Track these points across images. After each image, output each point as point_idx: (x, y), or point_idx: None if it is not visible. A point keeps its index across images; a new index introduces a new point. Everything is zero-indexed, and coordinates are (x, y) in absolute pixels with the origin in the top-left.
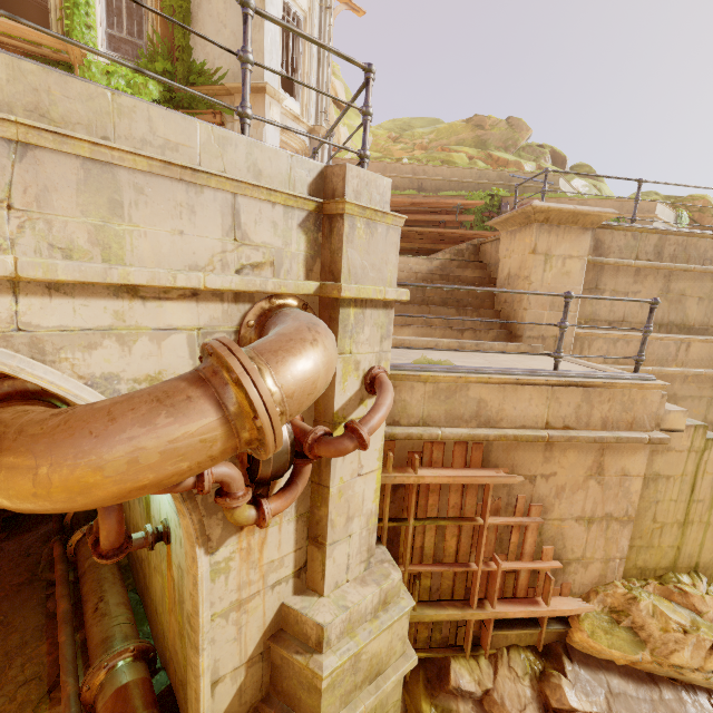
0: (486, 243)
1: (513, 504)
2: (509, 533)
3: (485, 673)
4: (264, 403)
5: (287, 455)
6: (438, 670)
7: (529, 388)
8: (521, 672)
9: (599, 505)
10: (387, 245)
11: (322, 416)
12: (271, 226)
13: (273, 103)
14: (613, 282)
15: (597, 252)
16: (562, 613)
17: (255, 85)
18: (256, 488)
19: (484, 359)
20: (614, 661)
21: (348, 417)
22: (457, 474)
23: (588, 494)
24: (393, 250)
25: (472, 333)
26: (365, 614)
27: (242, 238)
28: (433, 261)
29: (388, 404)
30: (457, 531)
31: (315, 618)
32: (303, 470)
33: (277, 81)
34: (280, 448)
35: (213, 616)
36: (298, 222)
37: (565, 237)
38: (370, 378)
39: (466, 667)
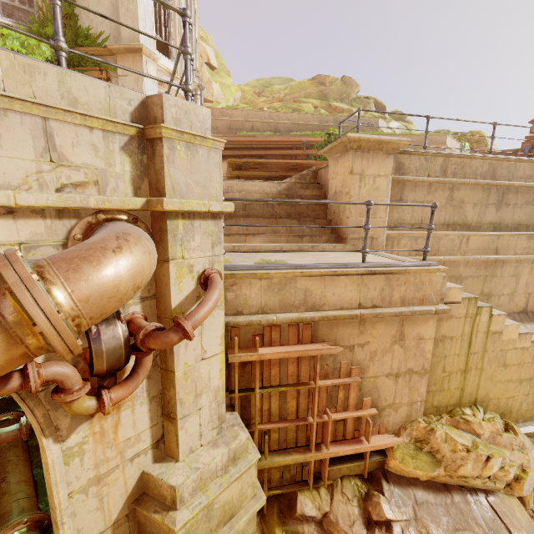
0: (321, 169)
1: (338, 368)
2: (337, 391)
3: (324, 500)
4: (42, 310)
5: (122, 350)
6: (288, 502)
7: (344, 278)
8: (351, 495)
9: (403, 363)
10: (209, 165)
11: (163, 313)
12: (91, 149)
13: (149, 61)
14: (412, 194)
15: (400, 172)
16: (379, 447)
17: (133, 46)
18: (102, 380)
19: (315, 257)
20: (419, 478)
21: (186, 312)
22: (291, 349)
23: (394, 355)
24: (216, 169)
25: (310, 238)
26: (216, 471)
27: (59, 160)
28: (282, 184)
29: (213, 300)
30: (296, 394)
31: (169, 482)
32: (143, 361)
33: (153, 44)
34: (79, 349)
35: (71, 494)
36: (120, 145)
37: (374, 161)
38: (204, 278)
39: (309, 497)
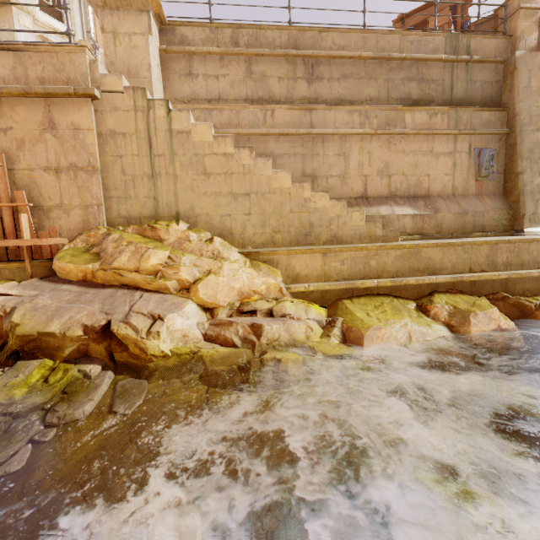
0: None
1: None
2: None
3: None
4: None
5: None
6: None
7: None
8: None
9: (62, 156)
10: None
11: None
12: None
13: (23, 14)
14: (203, 68)
15: (184, 44)
16: (33, 242)
17: None
18: None
19: None
20: (78, 277)
21: None
22: None
23: (49, 146)
24: None
25: None
26: None
27: None
28: None
29: None
30: None
31: None
32: None
33: (31, 2)
34: None
35: None
36: None
37: (126, 19)
38: None
39: None
